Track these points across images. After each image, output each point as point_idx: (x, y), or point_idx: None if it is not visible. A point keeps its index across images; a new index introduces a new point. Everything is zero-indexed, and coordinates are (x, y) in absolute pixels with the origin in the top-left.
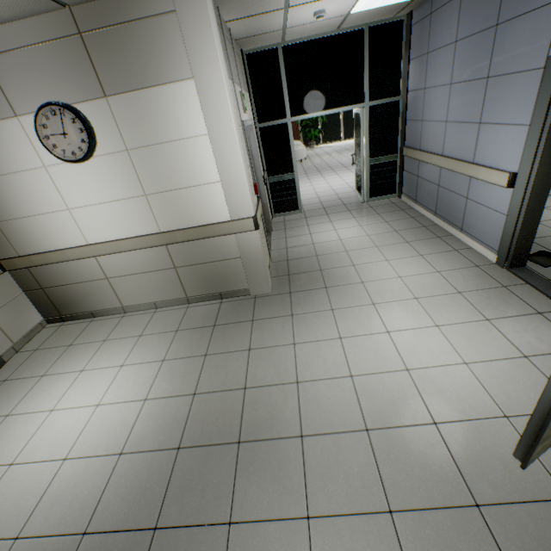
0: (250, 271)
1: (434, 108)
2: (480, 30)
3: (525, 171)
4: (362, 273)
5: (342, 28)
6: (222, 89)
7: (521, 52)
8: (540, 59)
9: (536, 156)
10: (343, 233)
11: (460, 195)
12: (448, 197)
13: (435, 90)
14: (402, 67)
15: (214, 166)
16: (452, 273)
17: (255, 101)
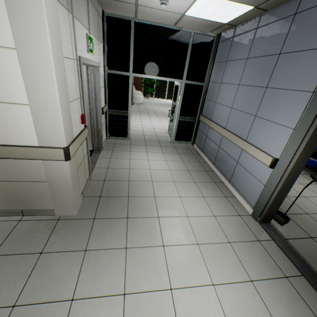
0: (57, 195)
1: (225, 97)
2: (267, 54)
3: (286, 161)
4: (160, 206)
5: (177, 26)
6: (38, 2)
7: (296, 76)
8: (311, 85)
9: (296, 153)
10: (153, 164)
11: (233, 158)
12: (224, 156)
13: (227, 86)
14: (209, 66)
15: (23, 87)
16: (224, 219)
17: (108, 52)
